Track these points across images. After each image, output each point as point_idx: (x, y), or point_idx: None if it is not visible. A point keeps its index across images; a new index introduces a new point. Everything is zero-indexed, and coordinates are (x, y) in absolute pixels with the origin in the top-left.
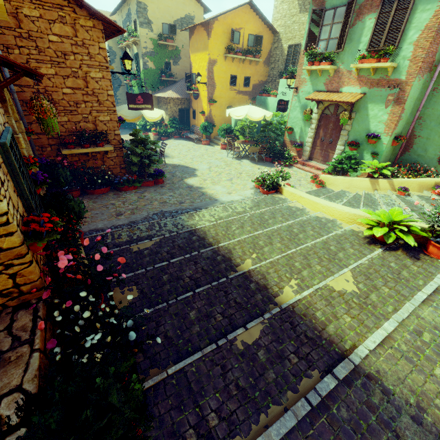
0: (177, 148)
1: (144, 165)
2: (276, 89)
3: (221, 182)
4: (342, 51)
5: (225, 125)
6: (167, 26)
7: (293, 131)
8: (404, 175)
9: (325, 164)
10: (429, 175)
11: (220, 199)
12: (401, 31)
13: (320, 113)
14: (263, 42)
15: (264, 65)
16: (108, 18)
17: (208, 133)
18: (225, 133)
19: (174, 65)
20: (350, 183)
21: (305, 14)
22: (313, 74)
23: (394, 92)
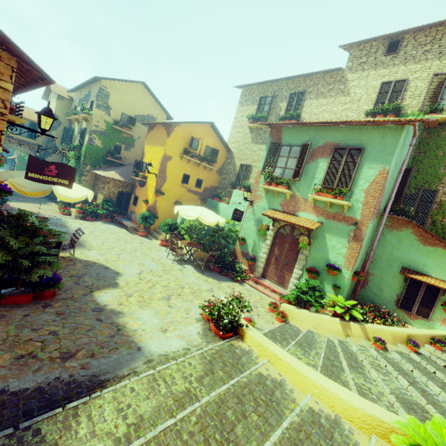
0: (103, 235)
1: (19, 267)
2: (226, 196)
3: (154, 302)
4: (298, 180)
5: (170, 220)
6: (127, 116)
7: (245, 242)
8: (371, 318)
9: (280, 286)
10: (397, 323)
11: (146, 348)
12: (352, 178)
13: (275, 231)
14: (218, 155)
15: (217, 173)
16: (27, 54)
17: (148, 223)
18: (168, 229)
19: (126, 150)
20: (318, 321)
21: (257, 145)
22: (269, 193)
23: (351, 228)
